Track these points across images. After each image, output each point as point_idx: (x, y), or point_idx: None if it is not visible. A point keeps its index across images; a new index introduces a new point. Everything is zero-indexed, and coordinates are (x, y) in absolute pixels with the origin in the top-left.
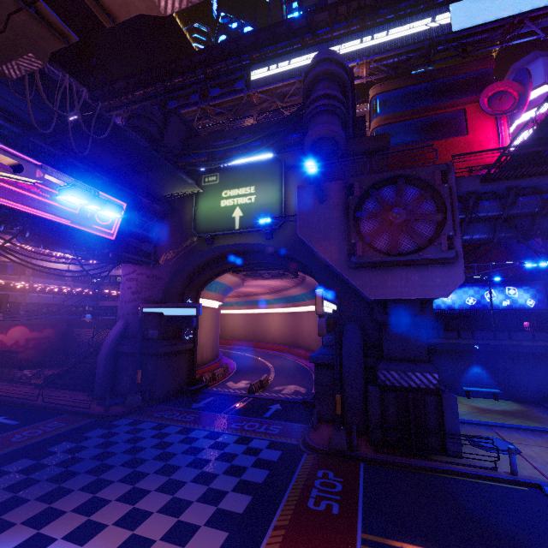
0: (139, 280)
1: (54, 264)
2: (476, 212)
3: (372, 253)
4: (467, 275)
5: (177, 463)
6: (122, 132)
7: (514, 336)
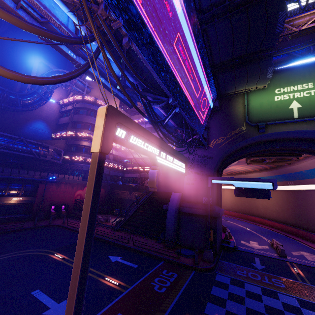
0: (191, 159)
1: None
2: None
3: None
4: None
5: None
6: (277, 12)
7: None
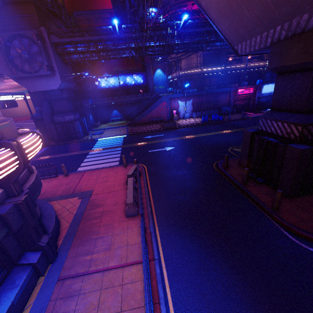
0: None
1: None
2: (65, 51)
3: (20, 73)
4: (120, 70)
5: None
6: None
7: (126, 97)
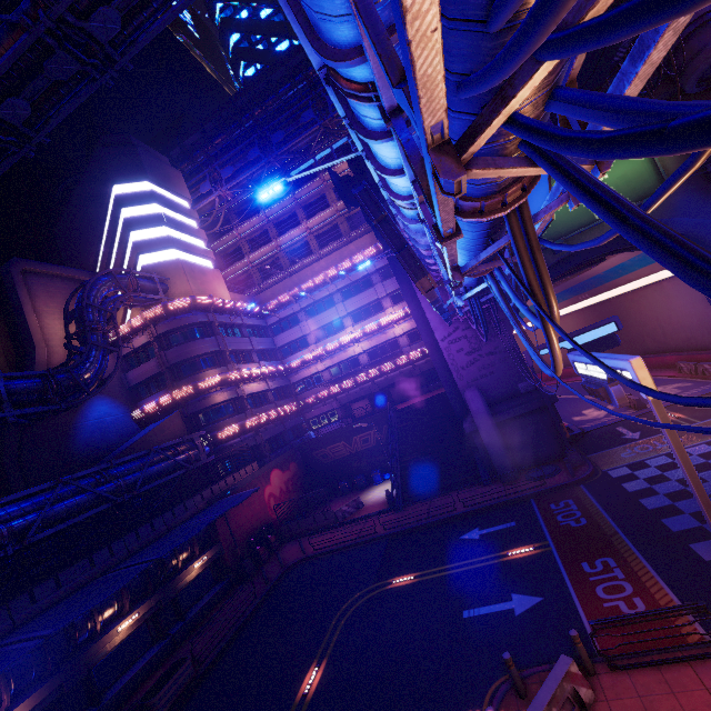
0: (470, 335)
1: (257, 386)
2: None
3: None
4: None
5: None
6: None
7: None
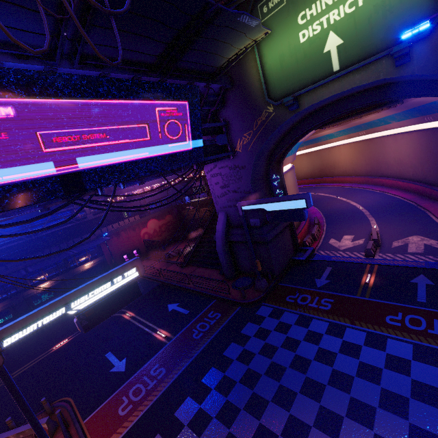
0: (223, 174)
1: None
2: None
3: None
4: None
5: (364, 399)
6: None
7: None
